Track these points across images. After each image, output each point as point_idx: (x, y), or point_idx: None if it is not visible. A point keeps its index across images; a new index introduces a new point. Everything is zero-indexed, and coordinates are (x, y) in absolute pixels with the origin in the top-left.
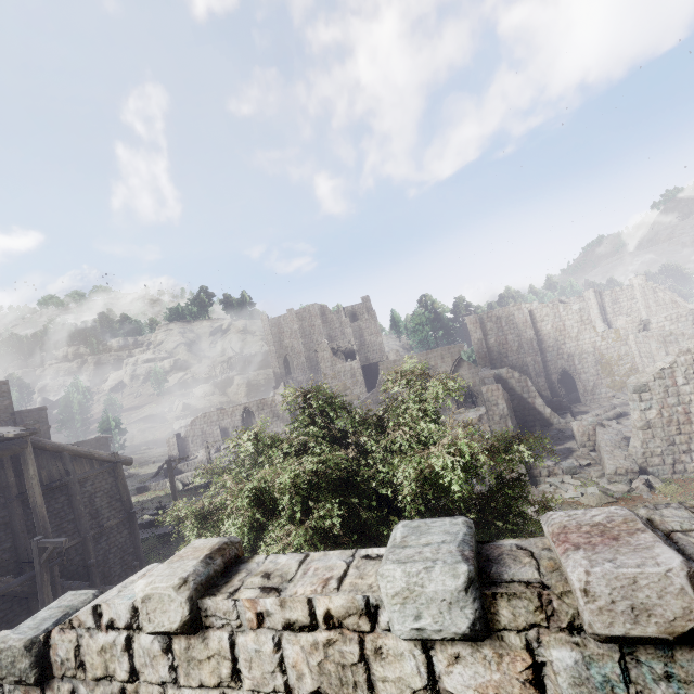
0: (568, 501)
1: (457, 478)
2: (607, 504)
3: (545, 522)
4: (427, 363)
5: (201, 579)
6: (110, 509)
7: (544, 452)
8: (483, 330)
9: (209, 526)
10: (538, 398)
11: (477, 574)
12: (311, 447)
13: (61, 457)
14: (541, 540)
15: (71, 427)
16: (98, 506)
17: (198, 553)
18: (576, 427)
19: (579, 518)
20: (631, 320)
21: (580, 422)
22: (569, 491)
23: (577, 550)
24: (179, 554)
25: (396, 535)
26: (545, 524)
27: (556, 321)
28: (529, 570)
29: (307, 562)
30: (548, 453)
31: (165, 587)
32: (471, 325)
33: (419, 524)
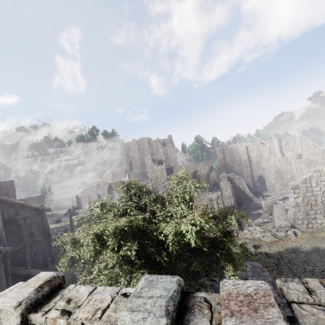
0: (256, 239)
1: (193, 237)
2: (275, 242)
3: (221, 286)
4: (190, 172)
5: (31, 302)
6: (38, 232)
7: (248, 214)
8: (223, 154)
9: (78, 247)
10: (247, 188)
11: (174, 322)
12: (130, 211)
13: (14, 206)
14: (218, 296)
15: (27, 190)
16: (32, 230)
17: (37, 283)
18: (263, 203)
19: (239, 288)
20: (293, 153)
21: (265, 201)
22: (257, 234)
23: (231, 317)
24: (28, 282)
25: (138, 285)
26: (221, 288)
27: (258, 152)
28: (205, 321)
29: (93, 293)
30: (249, 215)
31: (9, 306)
32: (218, 152)
33: (153, 278)
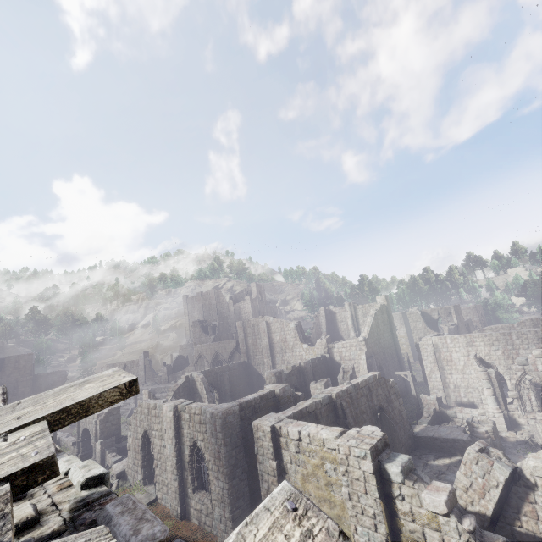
0: None
1: None
2: None
3: None
4: None
5: None
6: None
7: None
8: (245, 332)
9: None
10: (206, 399)
11: None
12: None
13: None
14: None
15: None
16: None
17: None
18: None
19: None
20: (320, 343)
21: None
22: None
23: None
24: None
25: None
26: None
27: (282, 334)
28: None
29: None
30: None
31: None
32: (238, 328)
33: None
